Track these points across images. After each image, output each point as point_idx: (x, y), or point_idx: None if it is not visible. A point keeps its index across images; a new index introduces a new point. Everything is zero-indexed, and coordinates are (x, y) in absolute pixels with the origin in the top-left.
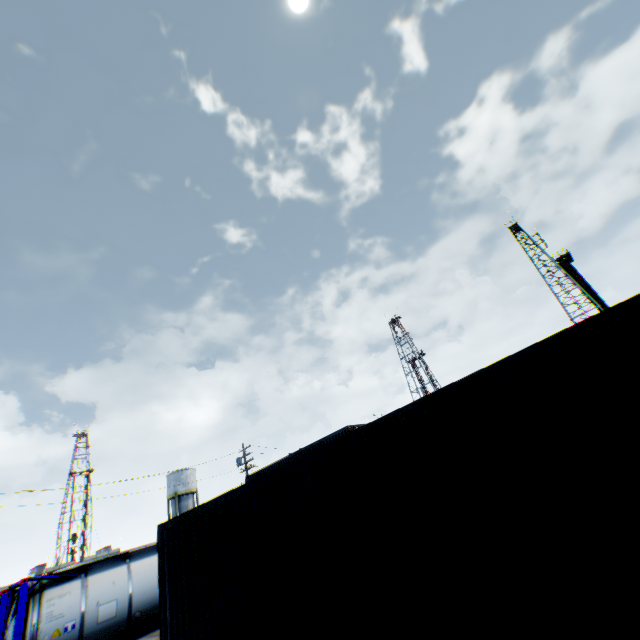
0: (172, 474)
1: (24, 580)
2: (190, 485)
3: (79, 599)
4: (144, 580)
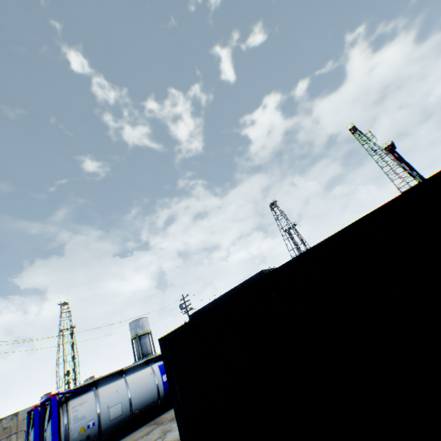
0: (132, 322)
1: (53, 395)
2: (146, 328)
3: (94, 405)
4: (137, 388)
